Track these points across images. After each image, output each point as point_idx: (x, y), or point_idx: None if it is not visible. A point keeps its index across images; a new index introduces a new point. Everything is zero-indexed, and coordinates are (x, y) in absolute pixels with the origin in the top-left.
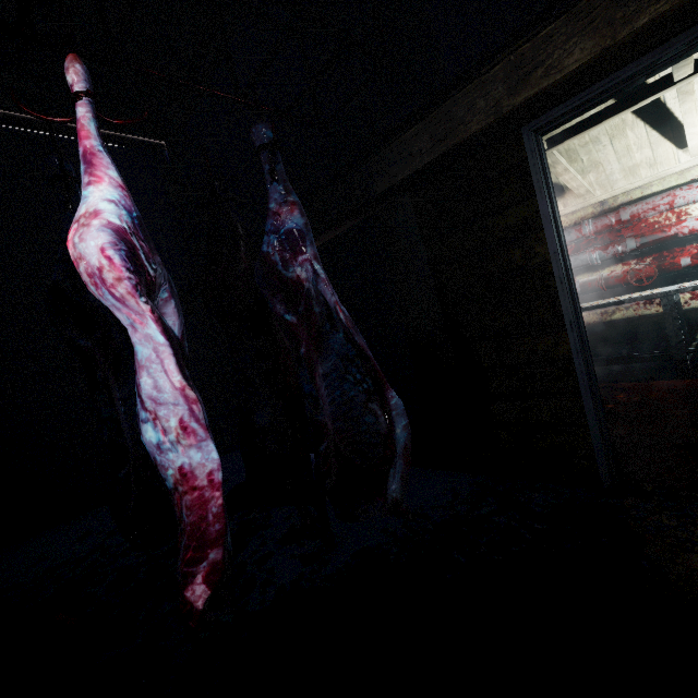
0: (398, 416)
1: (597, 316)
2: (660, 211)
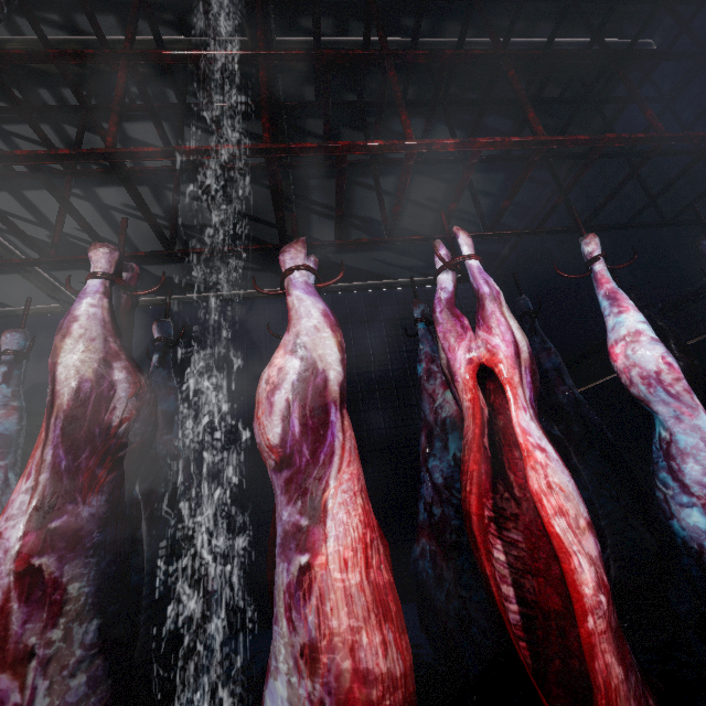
0: None
1: None
2: None
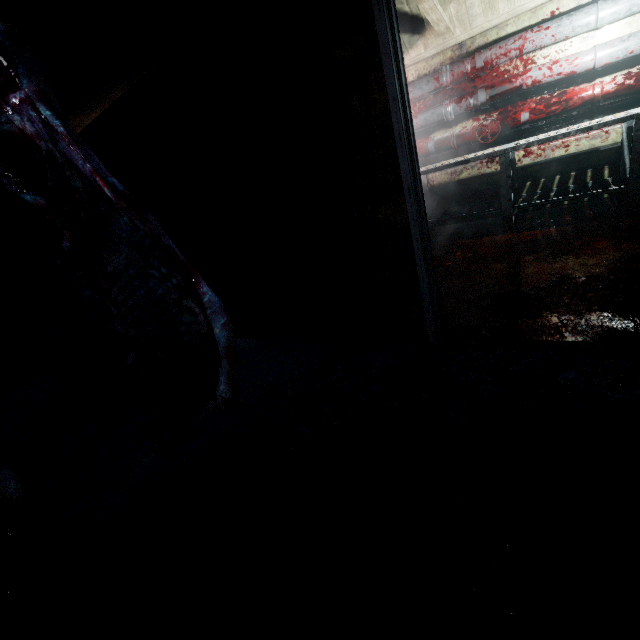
0: (214, 314)
1: (447, 176)
2: (511, 57)
